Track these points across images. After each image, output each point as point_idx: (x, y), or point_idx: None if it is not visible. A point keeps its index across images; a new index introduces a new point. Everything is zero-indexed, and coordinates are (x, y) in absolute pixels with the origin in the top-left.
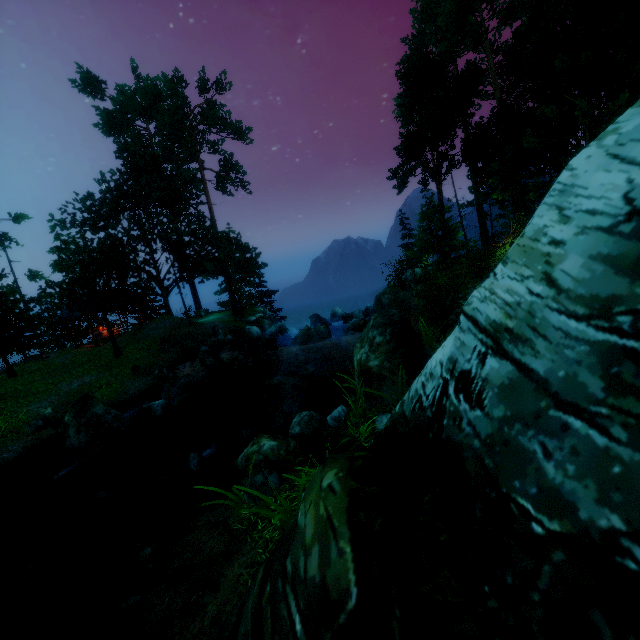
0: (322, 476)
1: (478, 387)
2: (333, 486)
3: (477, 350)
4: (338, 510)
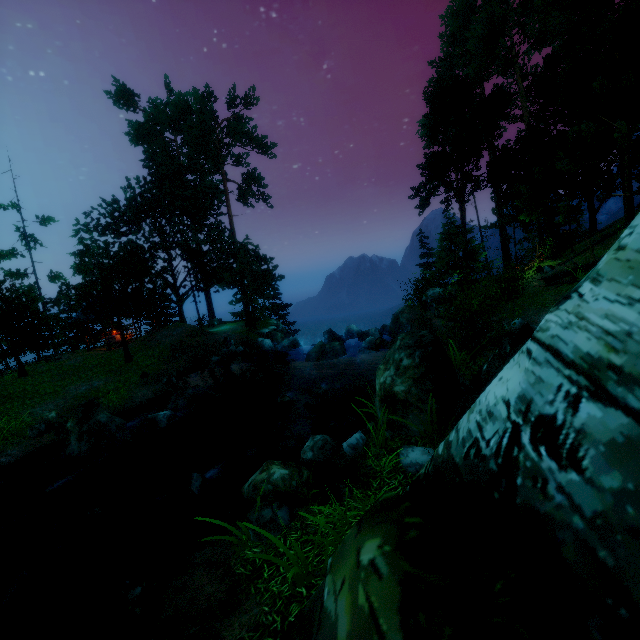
0: (359, 544)
1: (570, 440)
2: (377, 565)
3: (564, 390)
4: (386, 605)
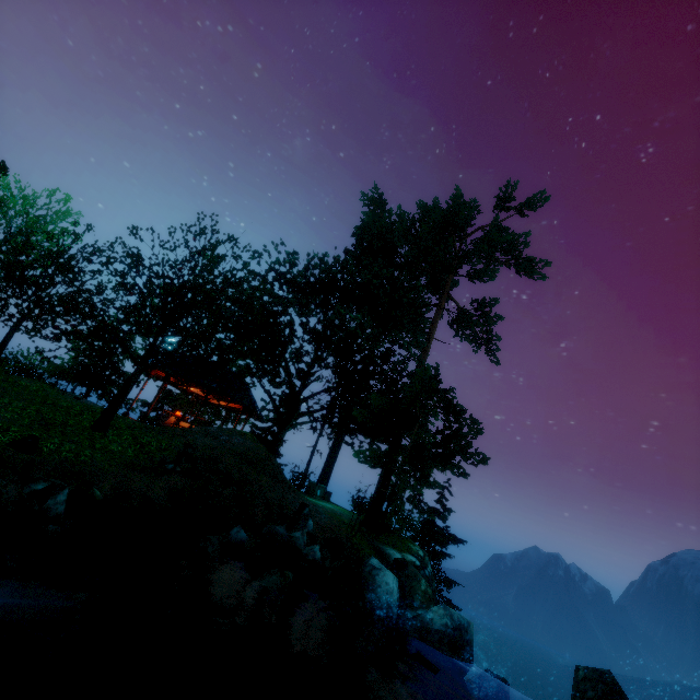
0: None
1: None
2: None
3: None
4: None
